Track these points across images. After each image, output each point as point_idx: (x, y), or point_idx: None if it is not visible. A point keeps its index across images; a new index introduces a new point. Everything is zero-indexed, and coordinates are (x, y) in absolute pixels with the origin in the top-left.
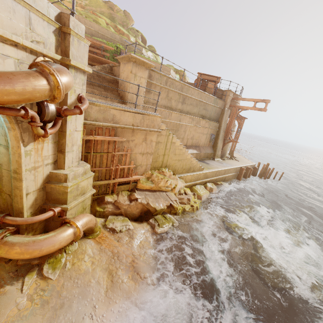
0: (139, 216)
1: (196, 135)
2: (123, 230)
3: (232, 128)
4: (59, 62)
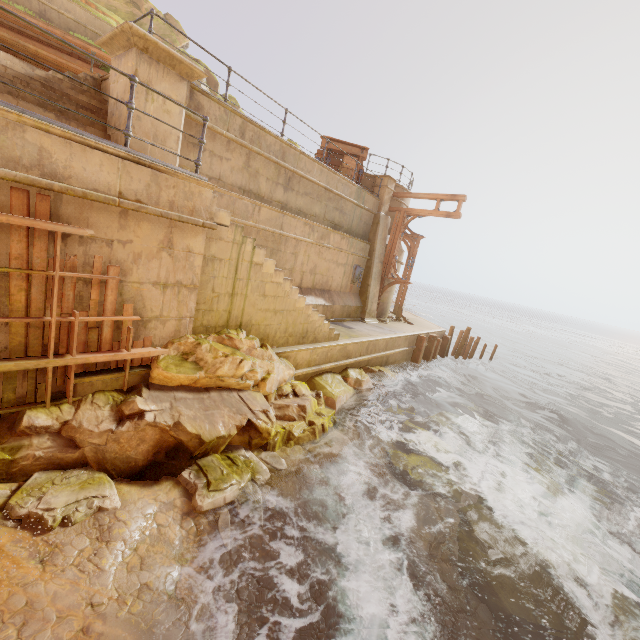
0: (150, 463)
1: (321, 265)
2: (76, 516)
3: (397, 256)
4: None
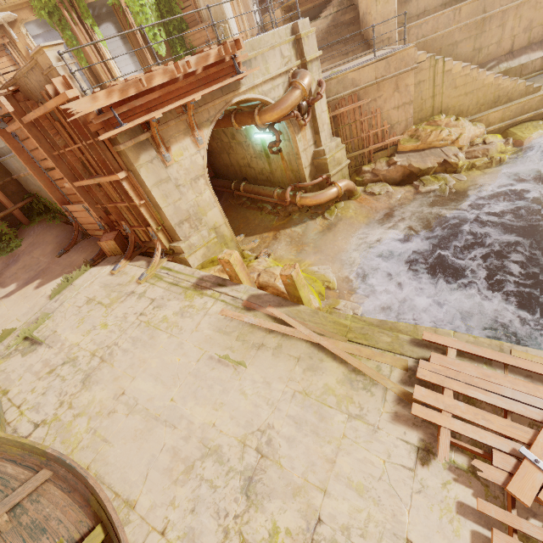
0: (401, 180)
1: (539, 16)
2: (381, 193)
3: None
4: (300, 65)
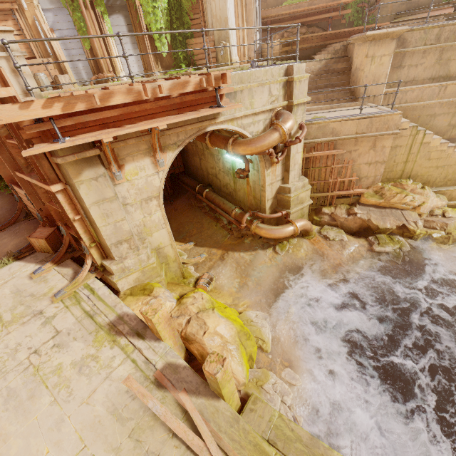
0: (357, 231)
1: None
2: (336, 239)
3: None
4: (286, 105)
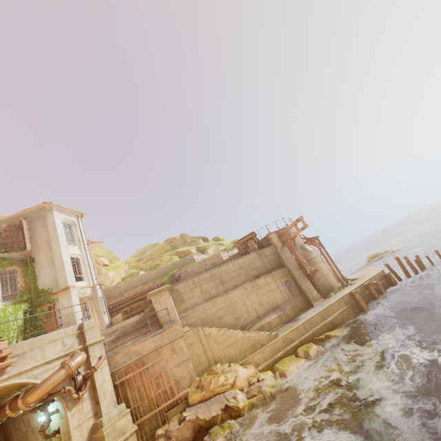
0: (194, 438)
1: (263, 298)
2: None
3: (303, 260)
4: (83, 348)
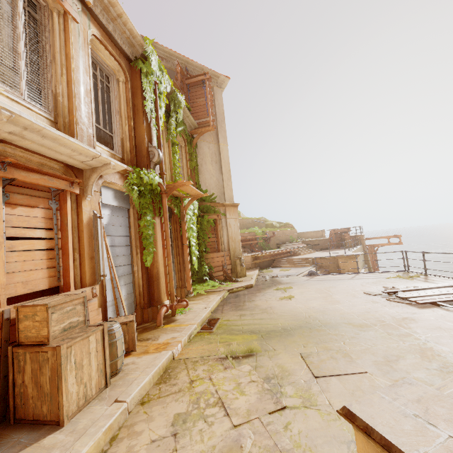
0: None
1: None
2: None
3: (377, 265)
4: None
